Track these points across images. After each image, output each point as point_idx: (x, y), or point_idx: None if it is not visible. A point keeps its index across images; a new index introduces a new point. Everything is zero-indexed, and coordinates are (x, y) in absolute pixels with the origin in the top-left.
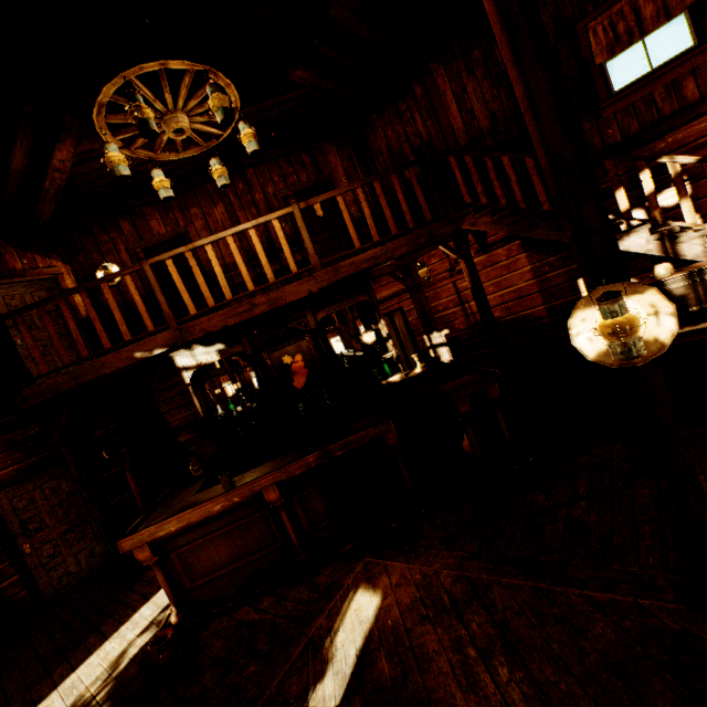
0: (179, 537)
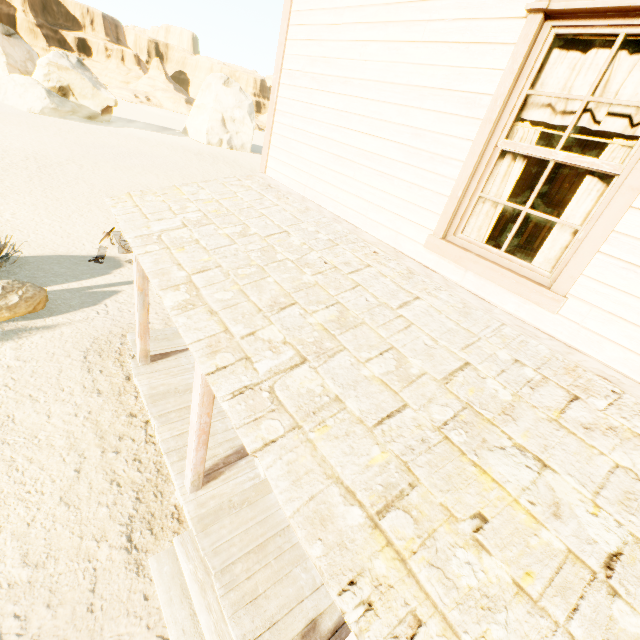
0: None
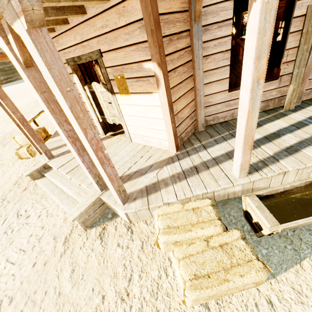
0: None
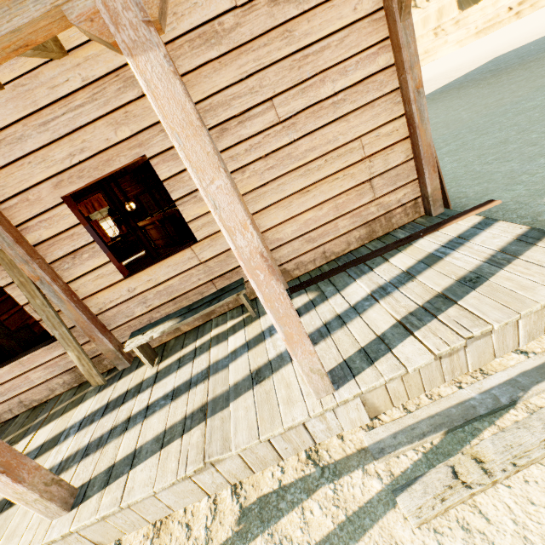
0: (147, 227)
